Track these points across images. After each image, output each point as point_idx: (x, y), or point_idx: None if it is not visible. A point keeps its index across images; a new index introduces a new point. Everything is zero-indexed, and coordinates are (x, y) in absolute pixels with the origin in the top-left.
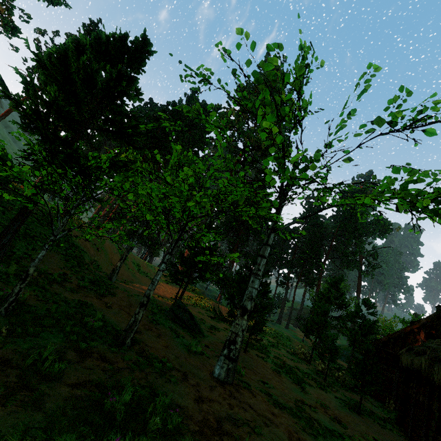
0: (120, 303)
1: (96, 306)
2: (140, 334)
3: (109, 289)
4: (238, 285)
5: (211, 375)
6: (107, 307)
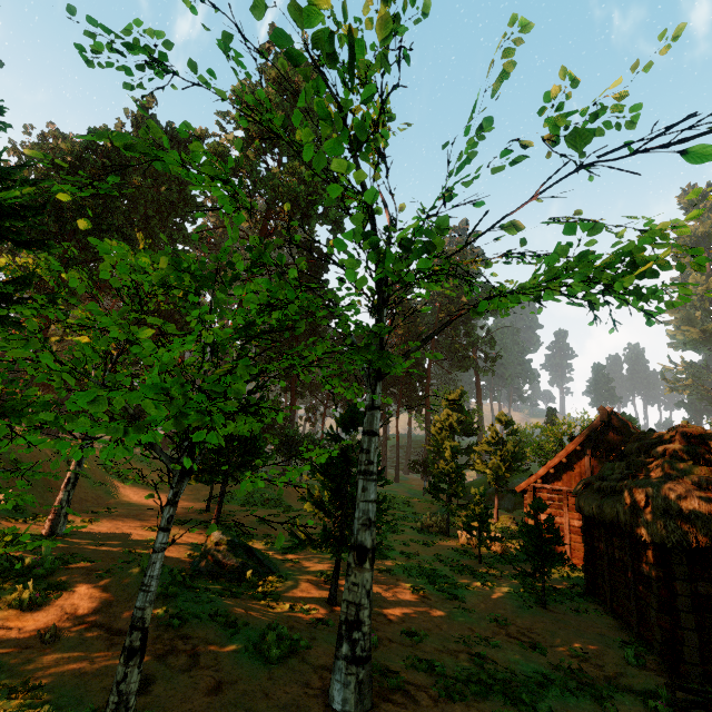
0: (83, 607)
1: (10, 659)
2: (146, 690)
3: (49, 574)
4: (324, 475)
5: (329, 710)
6: (47, 642)
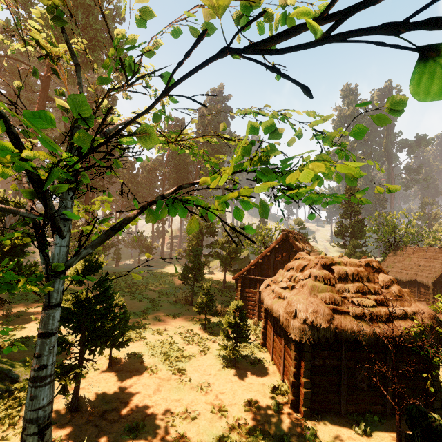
0: None
1: None
2: None
3: None
4: (61, 315)
5: None
6: None
